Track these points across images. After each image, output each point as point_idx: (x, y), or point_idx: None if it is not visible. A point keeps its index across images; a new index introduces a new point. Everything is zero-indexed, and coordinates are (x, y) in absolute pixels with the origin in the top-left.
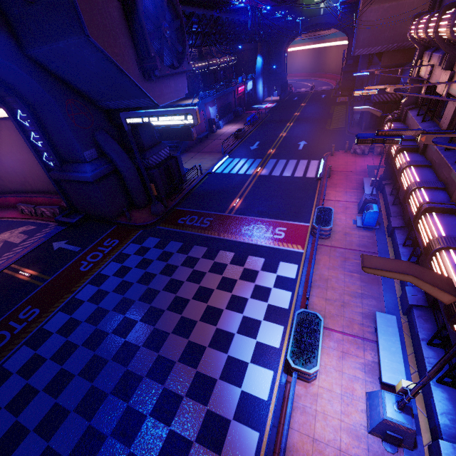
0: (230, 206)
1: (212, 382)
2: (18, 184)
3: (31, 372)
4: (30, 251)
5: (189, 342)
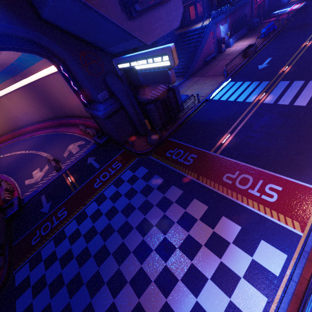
0: (217, 143)
1: None
2: (79, 112)
3: (49, 265)
4: (76, 162)
5: (139, 304)
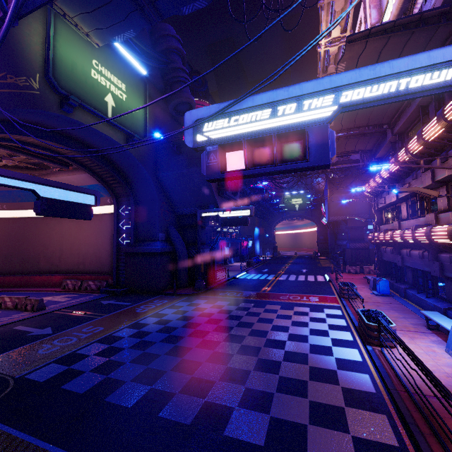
0: (262, 289)
1: (304, 354)
2: (73, 264)
3: (111, 354)
4: (79, 303)
5: (268, 339)
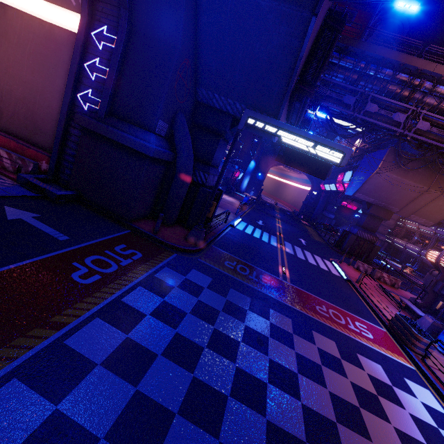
0: (280, 272)
1: None
2: None
3: None
4: None
5: None
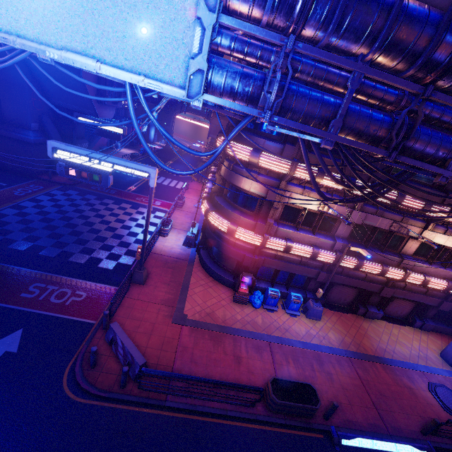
0: (128, 189)
1: (123, 236)
2: None
3: (3, 225)
4: None
5: (109, 226)
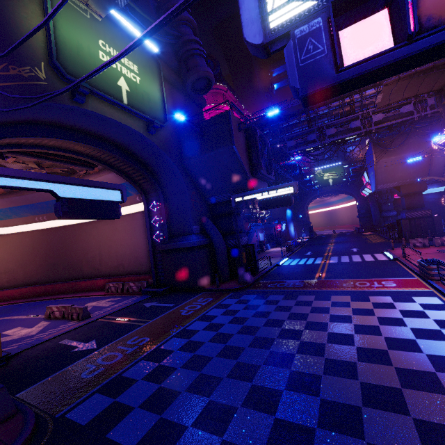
0: (316, 276)
1: (429, 374)
2: (113, 267)
3: (162, 377)
4: (122, 308)
5: (359, 347)
